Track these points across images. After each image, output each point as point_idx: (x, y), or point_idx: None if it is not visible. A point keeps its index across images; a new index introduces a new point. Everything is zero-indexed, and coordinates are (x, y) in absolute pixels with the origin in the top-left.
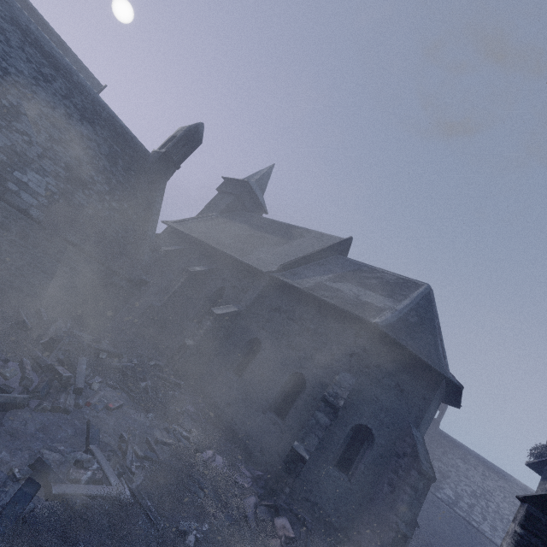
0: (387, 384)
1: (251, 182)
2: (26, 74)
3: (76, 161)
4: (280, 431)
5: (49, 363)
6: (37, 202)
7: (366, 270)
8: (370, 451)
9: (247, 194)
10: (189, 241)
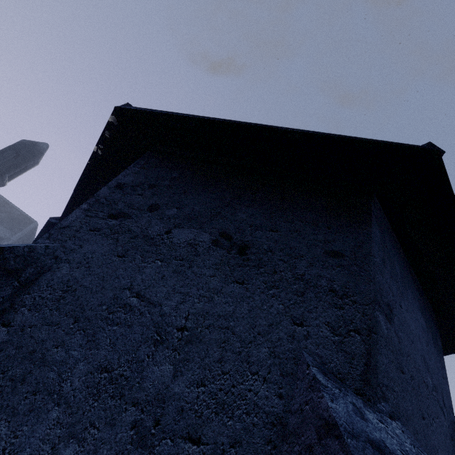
0: (185, 242)
1: None
2: None
3: None
4: None
5: None
6: None
7: None
8: None
9: None
10: None
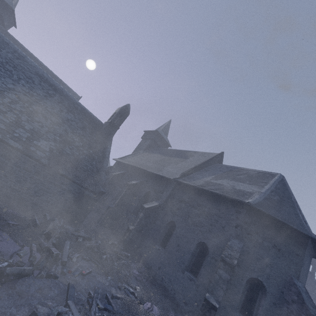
0: (266, 245)
1: (159, 131)
2: (41, 95)
3: (65, 132)
4: (195, 285)
5: (46, 246)
6: (44, 155)
7: (236, 170)
8: (265, 299)
9: (158, 137)
10: (128, 167)
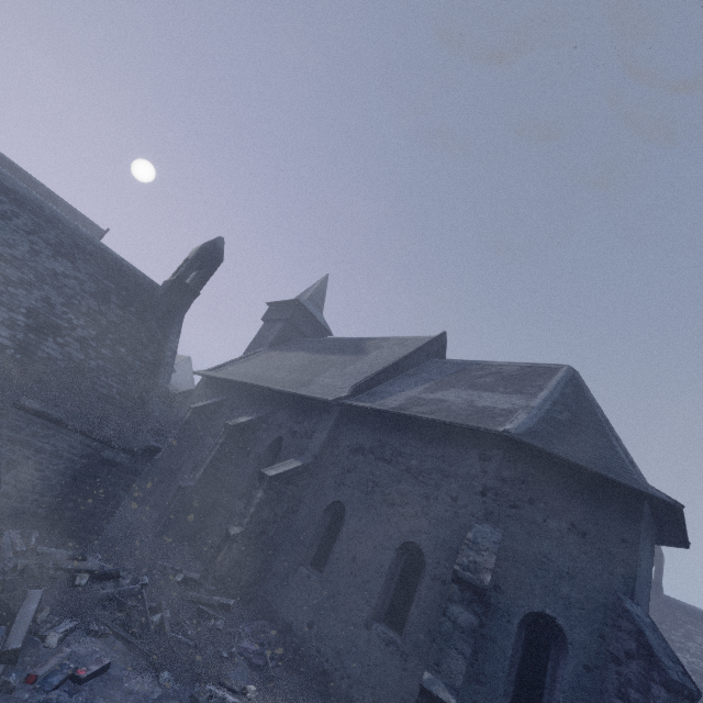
0: (555, 528)
1: (302, 300)
2: None
3: (45, 303)
4: (400, 656)
5: None
6: None
7: (474, 368)
8: (565, 662)
9: (300, 315)
10: (229, 388)
